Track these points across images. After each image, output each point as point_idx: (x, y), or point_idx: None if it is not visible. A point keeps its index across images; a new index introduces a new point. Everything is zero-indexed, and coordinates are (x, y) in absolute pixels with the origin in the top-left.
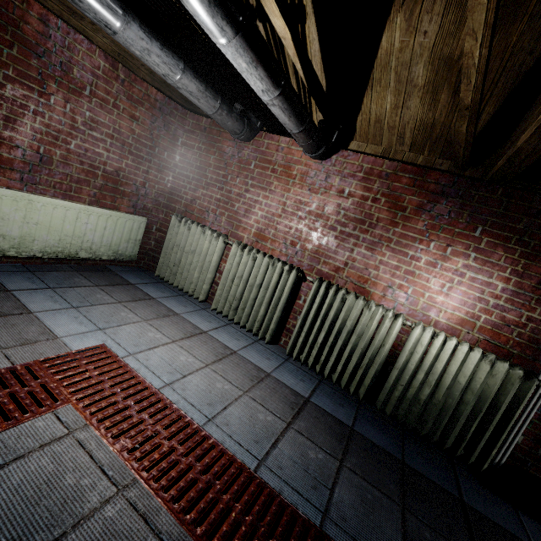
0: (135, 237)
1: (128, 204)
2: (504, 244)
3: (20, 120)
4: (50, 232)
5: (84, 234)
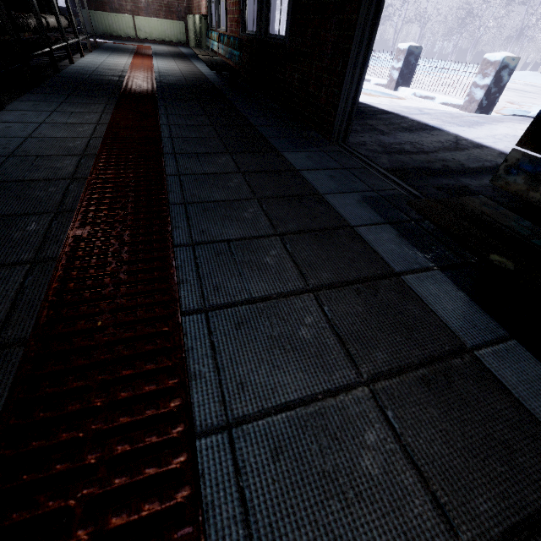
0: (183, 32)
1: (176, 17)
2: None
3: None
4: (156, 31)
5: (165, 31)
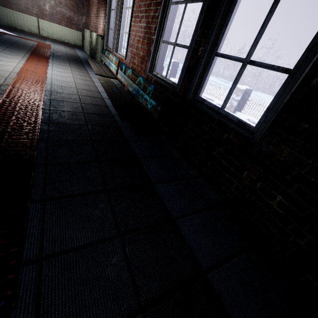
0: (80, 39)
1: (75, 27)
2: (104, 3)
3: (46, 4)
4: (57, 33)
5: (65, 35)
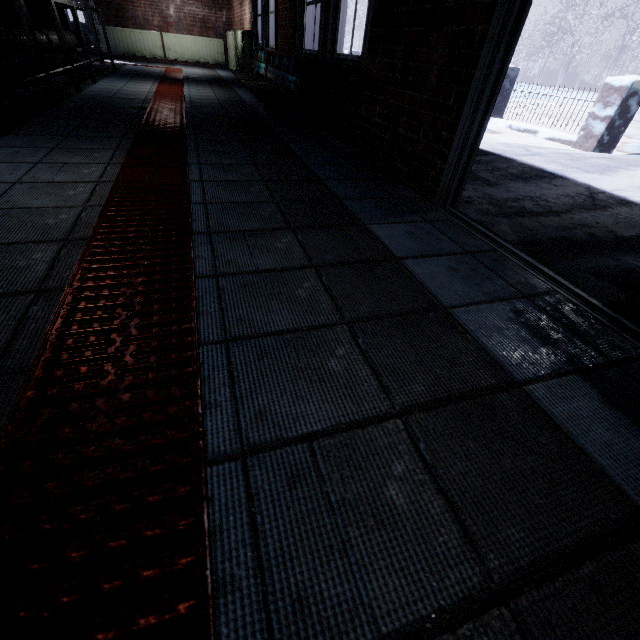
0: (221, 52)
1: (213, 33)
2: None
3: (170, 6)
4: (189, 51)
5: (200, 51)
